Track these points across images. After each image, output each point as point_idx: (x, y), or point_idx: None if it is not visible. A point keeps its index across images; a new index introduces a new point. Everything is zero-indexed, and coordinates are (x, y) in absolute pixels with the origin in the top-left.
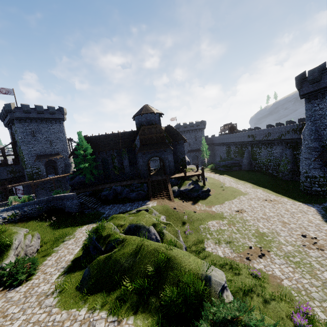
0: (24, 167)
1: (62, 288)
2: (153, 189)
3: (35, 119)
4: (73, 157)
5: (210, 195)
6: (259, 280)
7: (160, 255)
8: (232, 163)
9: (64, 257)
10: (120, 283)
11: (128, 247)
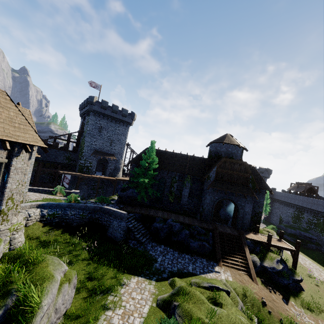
0: (80, 157)
1: None
2: (221, 245)
3: (108, 116)
4: (132, 165)
5: (303, 290)
6: None
7: None
8: (306, 236)
9: None
10: None
11: None
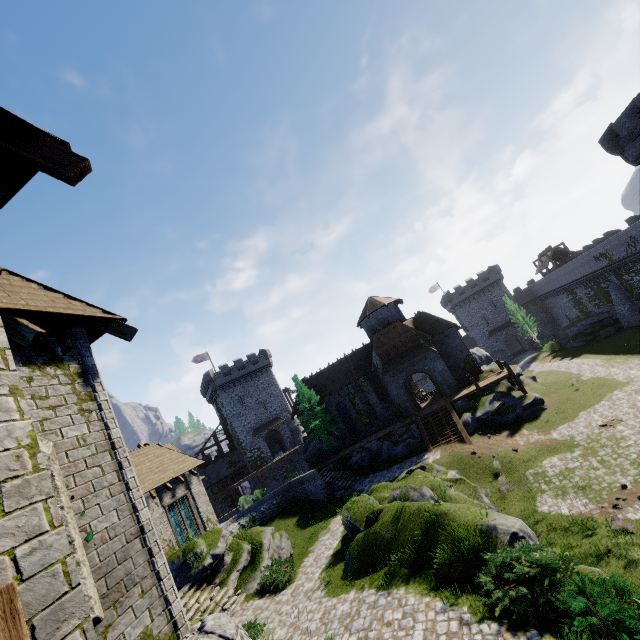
0: (243, 452)
1: (327, 582)
2: (428, 430)
3: (238, 379)
4: (298, 416)
5: (546, 409)
6: (623, 534)
7: (425, 514)
8: (592, 323)
9: (322, 554)
10: (386, 559)
11: (387, 514)
